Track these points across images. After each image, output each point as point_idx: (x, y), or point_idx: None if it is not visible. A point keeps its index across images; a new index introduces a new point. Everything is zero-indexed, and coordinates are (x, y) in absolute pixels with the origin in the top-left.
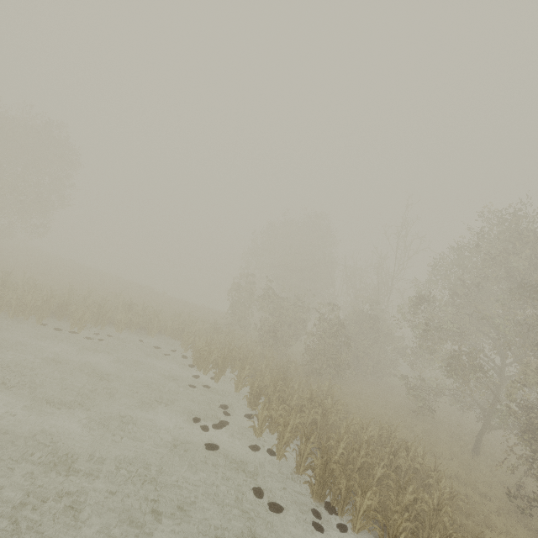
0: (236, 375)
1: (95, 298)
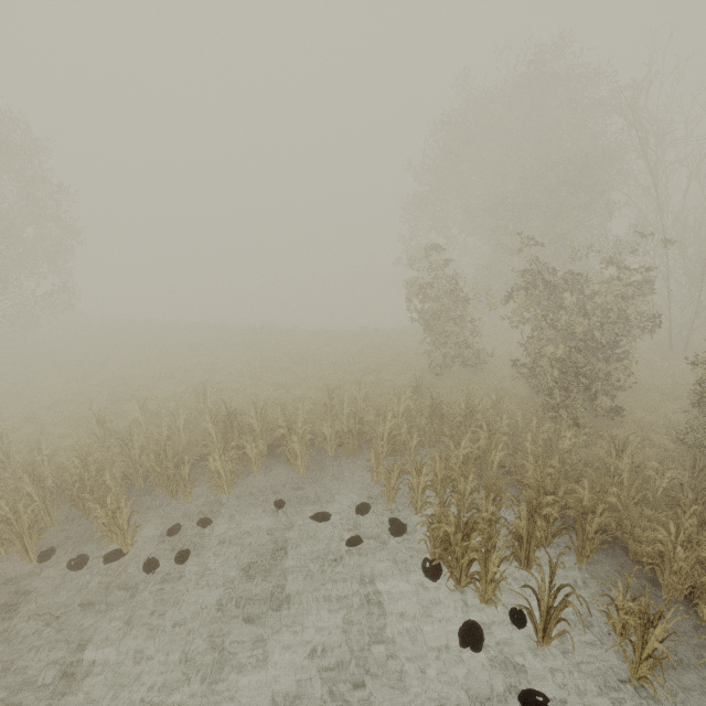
0: (627, 638)
1: (173, 400)
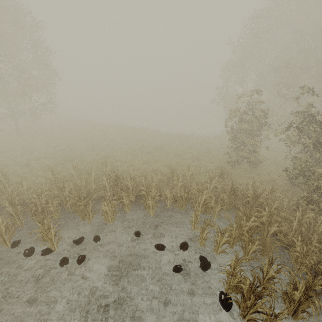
0: None
1: (92, 163)
